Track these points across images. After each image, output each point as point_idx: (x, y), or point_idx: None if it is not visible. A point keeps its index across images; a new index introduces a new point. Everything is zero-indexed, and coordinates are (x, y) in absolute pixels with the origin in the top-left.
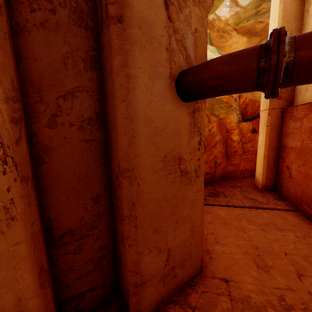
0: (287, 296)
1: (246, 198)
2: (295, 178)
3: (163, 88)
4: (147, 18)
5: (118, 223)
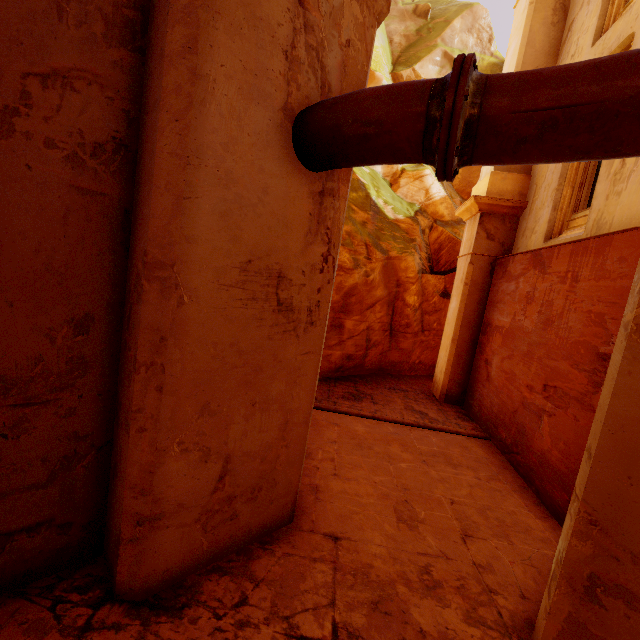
0: (437, 566)
1: (411, 409)
2: (494, 381)
3: (266, 126)
4: None
5: (125, 383)
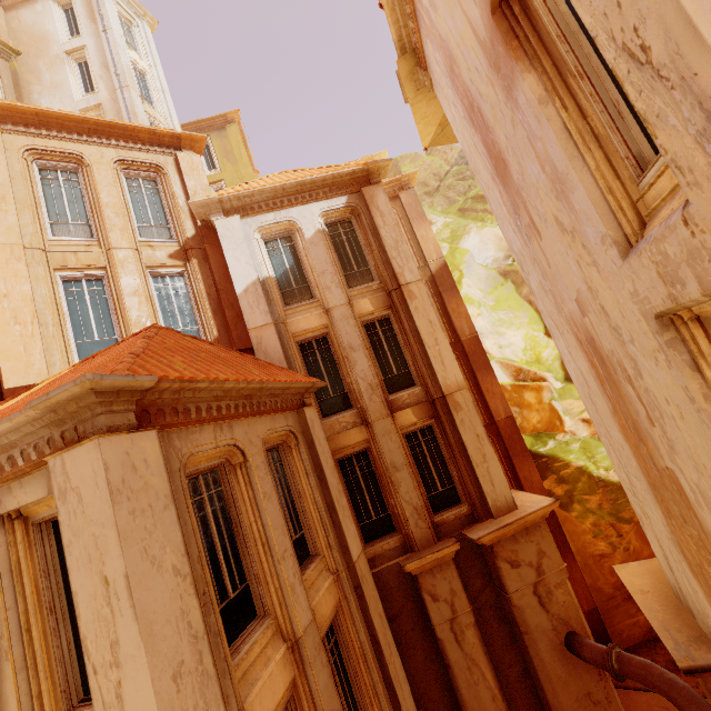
0: None
1: None
2: None
3: (559, 653)
4: (537, 623)
5: None
